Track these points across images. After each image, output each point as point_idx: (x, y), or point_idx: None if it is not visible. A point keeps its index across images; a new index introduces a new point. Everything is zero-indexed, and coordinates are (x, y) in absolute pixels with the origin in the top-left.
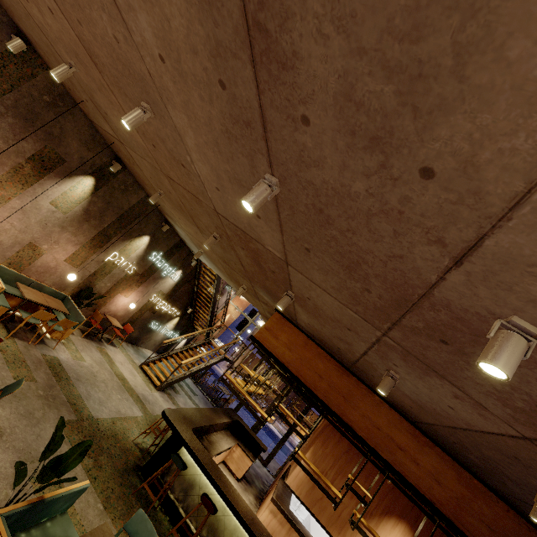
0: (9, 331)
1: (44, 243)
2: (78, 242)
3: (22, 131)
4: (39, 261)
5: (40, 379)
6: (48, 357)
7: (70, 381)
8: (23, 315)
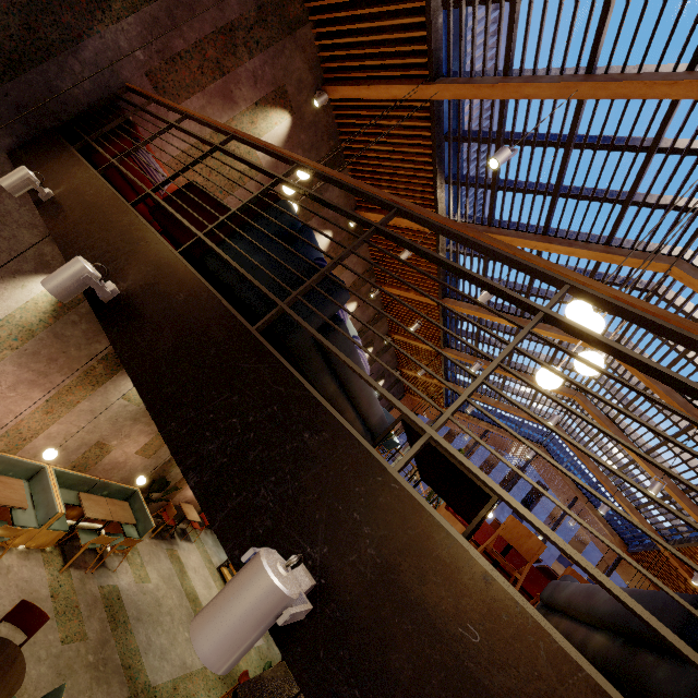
0: (66, 557)
1: (114, 439)
2: (152, 431)
3: (96, 334)
4: (107, 458)
5: (93, 633)
6: (106, 590)
7: (128, 625)
8: (81, 540)
